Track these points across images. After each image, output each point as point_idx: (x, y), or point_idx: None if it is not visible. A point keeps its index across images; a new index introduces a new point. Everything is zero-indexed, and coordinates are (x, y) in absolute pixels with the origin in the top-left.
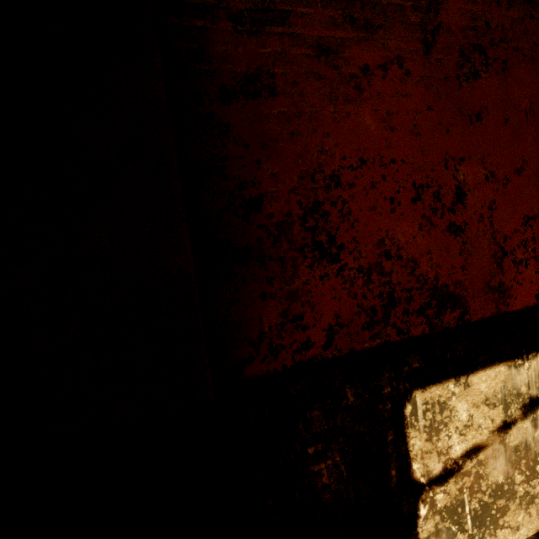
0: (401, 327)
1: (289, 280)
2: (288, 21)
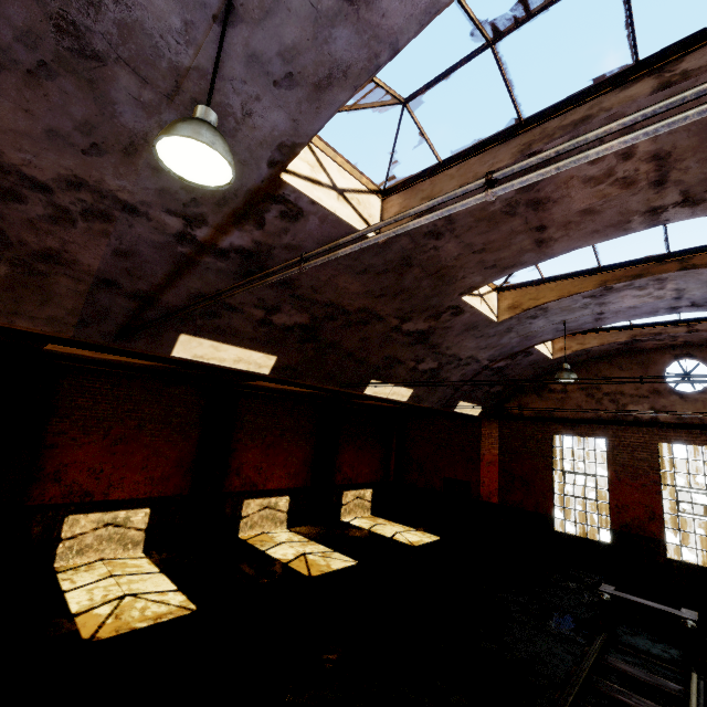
0: (72, 499)
1: (45, 486)
2: (67, 434)
